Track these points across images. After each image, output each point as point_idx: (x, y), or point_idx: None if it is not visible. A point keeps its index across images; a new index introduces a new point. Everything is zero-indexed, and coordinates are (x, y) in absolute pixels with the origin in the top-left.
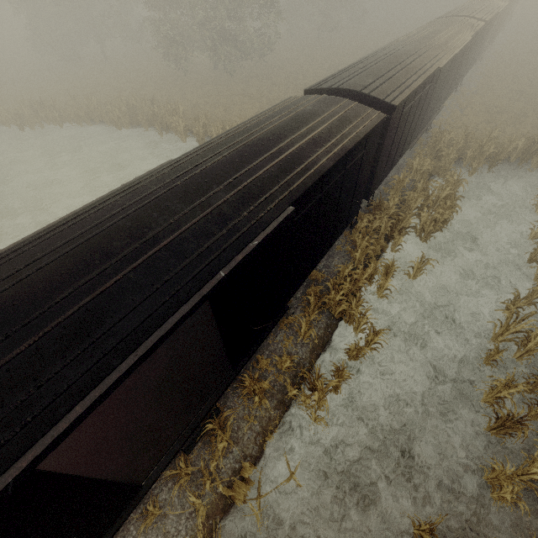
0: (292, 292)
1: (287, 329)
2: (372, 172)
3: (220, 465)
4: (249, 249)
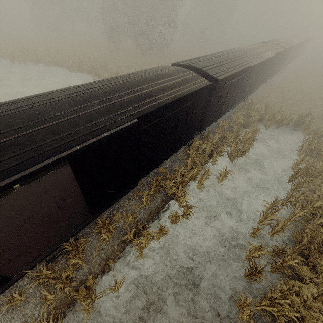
0: (142, 175)
1: (137, 198)
2: (204, 116)
3: (73, 275)
4: (100, 137)
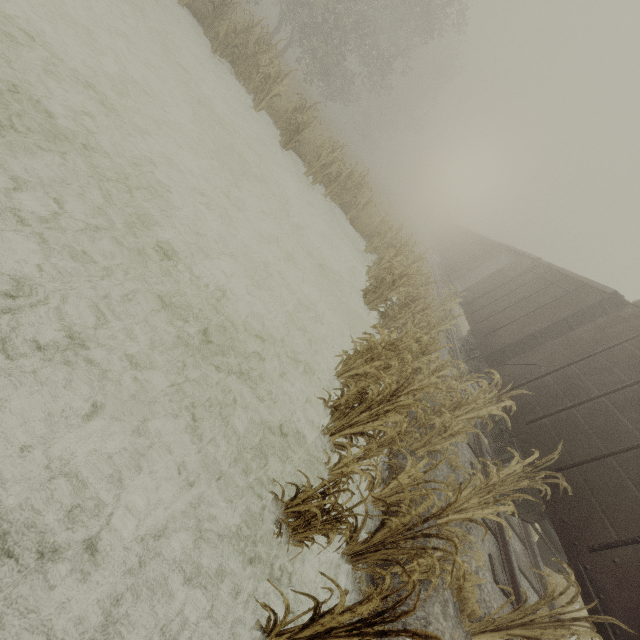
0: None
1: None
2: None
3: None
4: None
